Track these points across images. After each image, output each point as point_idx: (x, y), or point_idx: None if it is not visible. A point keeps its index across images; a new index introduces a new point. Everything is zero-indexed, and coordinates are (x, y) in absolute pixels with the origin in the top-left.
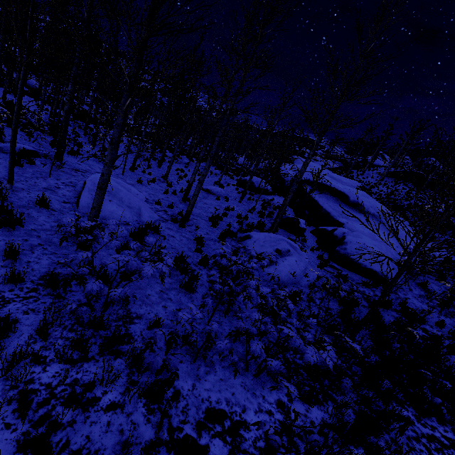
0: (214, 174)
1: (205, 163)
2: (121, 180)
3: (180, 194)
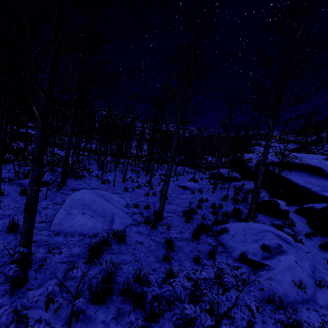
0: (189, 173)
1: (182, 166)
2: (111, 191)
3: (160, 194)
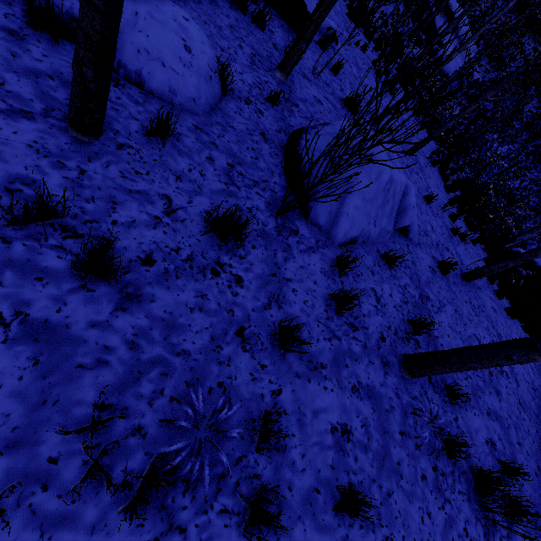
0: None
1: None
2: None
3: None
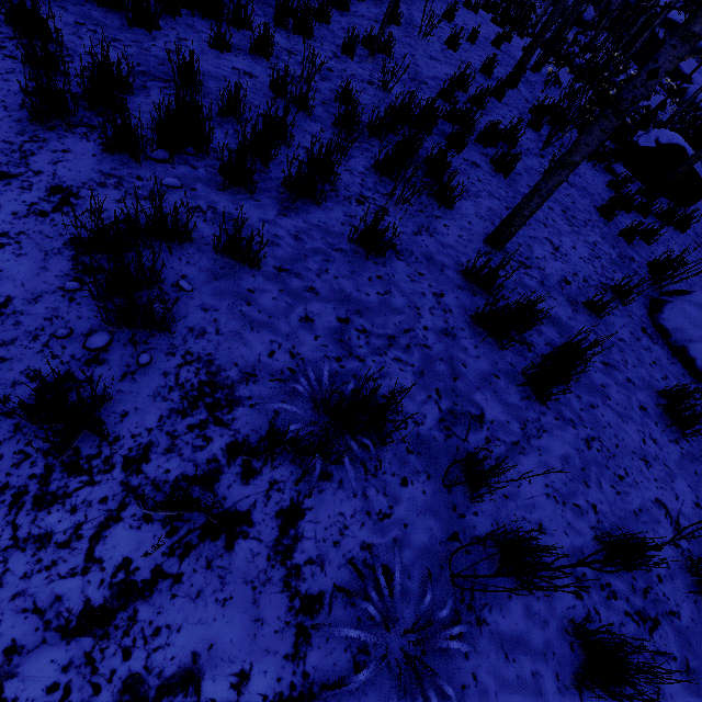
0: None
1: None
2: None
3: None
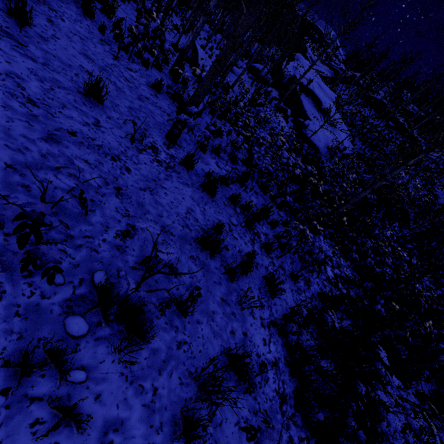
0: None
1: (221, 36)
2: None
3: None
